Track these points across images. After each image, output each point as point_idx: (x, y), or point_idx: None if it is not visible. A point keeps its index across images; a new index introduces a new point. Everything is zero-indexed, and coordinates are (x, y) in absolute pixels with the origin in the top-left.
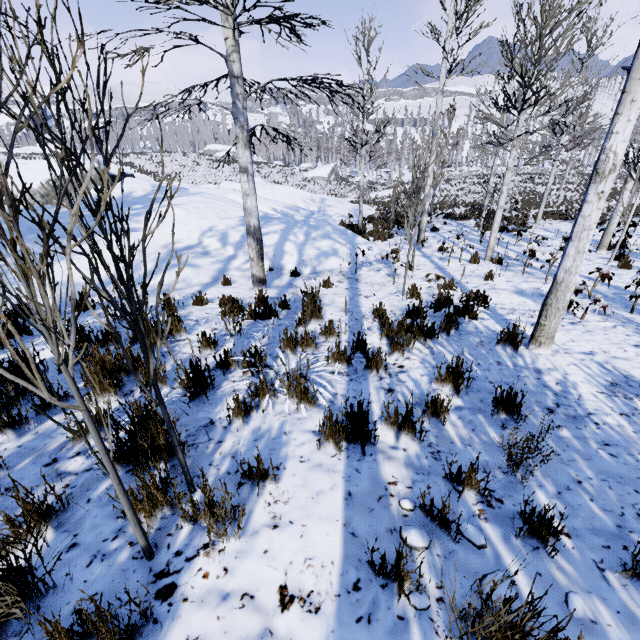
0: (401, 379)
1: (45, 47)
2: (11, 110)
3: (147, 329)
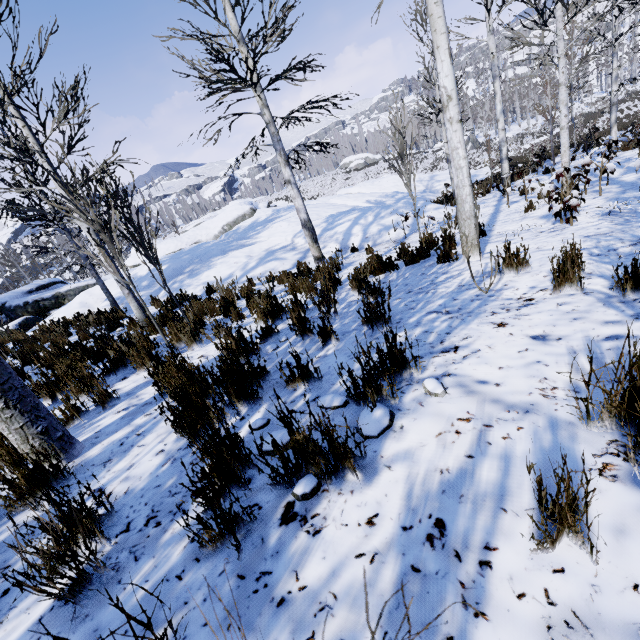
0: (341, 294)
1: (103, 185)
2: (108, 202)
3: (157, 263)
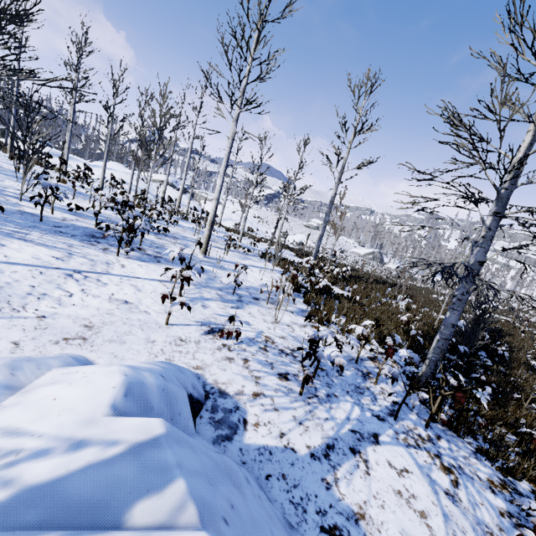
0: None
1: None
2: None
3: None
